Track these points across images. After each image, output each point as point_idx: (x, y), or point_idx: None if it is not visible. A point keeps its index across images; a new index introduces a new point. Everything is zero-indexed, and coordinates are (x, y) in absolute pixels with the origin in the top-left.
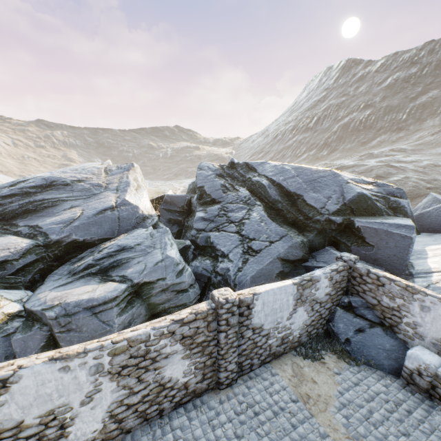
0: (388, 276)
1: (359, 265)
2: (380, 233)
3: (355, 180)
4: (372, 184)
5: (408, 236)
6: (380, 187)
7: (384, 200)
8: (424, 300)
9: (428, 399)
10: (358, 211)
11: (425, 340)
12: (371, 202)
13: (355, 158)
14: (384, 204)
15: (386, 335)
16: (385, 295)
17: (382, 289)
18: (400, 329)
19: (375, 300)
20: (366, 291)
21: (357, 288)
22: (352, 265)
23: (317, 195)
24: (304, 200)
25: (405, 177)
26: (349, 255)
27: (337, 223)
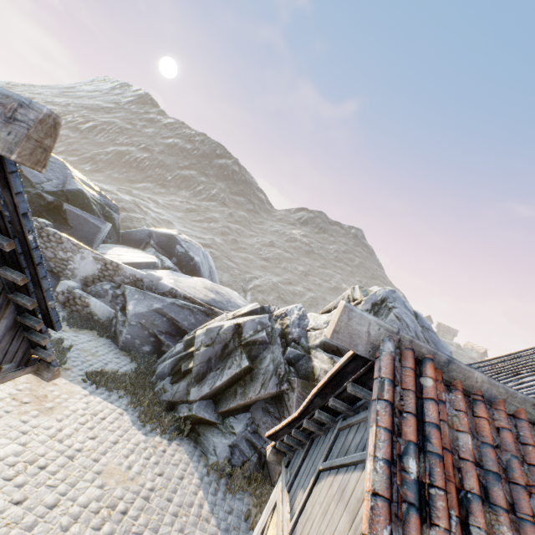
0: (69, 237)
1: (51, 228)
2: (81, 219)
3: (84, 181)
4: (97, 192)
5: (100, 226)
6: (103, 197)
7: (101, 207)
8: (84, 253)
9: (64, 309)
10: (74, 203)
11: (77, 278)
12: (88, 202)
13: (116, 187)
14: (100, 210)
15: (52, 278)
16: (62, 250)
17: (62, 246)
18: (64, 273)
19: (54, 254)
20: (49, 247)
21: (43, 245)
22: (45, 227)
23: (39, 173)
24: (22, 170)
25: (144, 218)
26: (45, 220)
27: (49, 201)
